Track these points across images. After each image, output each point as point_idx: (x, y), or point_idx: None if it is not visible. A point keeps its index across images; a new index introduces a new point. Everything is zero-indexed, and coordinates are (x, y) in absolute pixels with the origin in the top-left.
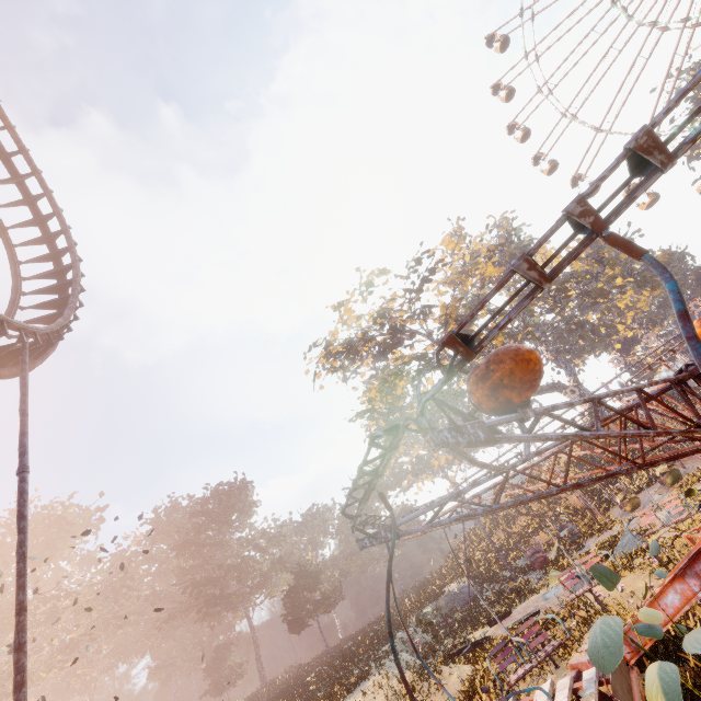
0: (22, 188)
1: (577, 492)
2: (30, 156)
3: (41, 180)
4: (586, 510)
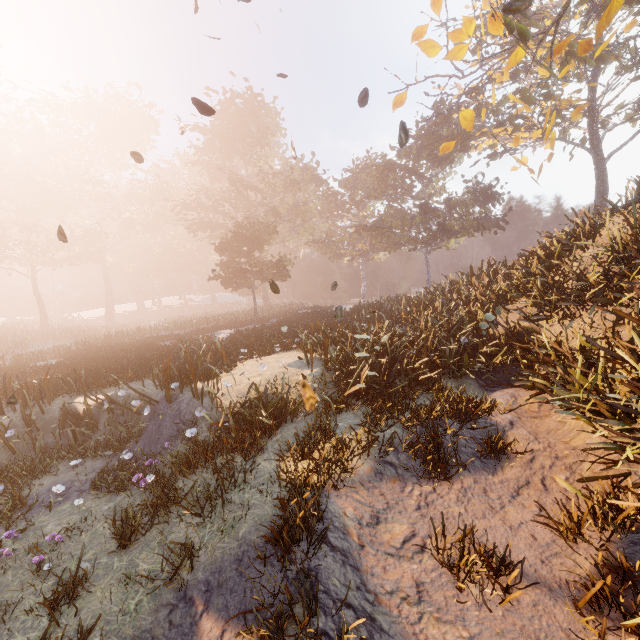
0: None
1: None
2: None
3: None
4: None
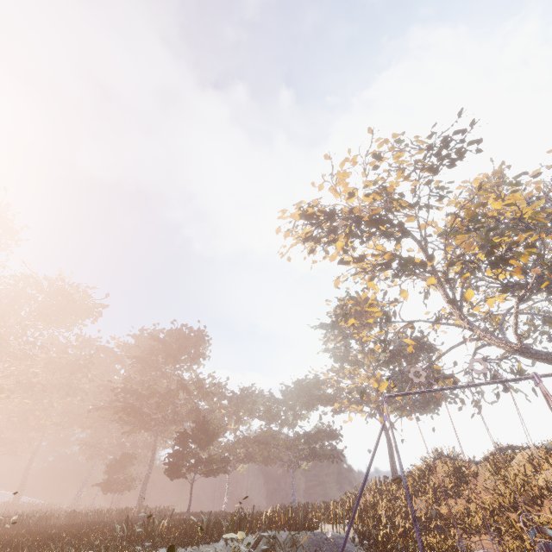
0: None
1: None
2: None
3: None
4: None
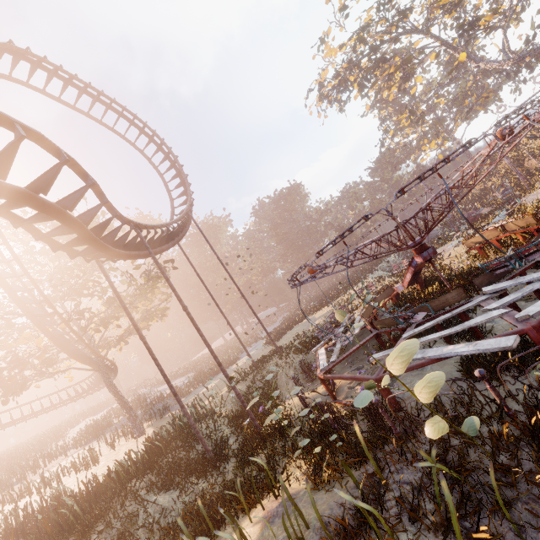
0: (124, 118)
1: (537, 156)
2: (118, 103)
3: (130, 113)
4: (535, 173)
